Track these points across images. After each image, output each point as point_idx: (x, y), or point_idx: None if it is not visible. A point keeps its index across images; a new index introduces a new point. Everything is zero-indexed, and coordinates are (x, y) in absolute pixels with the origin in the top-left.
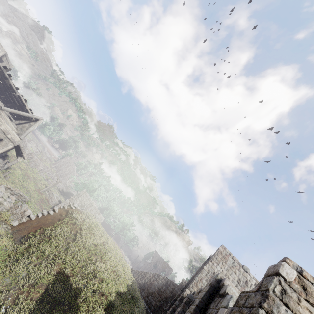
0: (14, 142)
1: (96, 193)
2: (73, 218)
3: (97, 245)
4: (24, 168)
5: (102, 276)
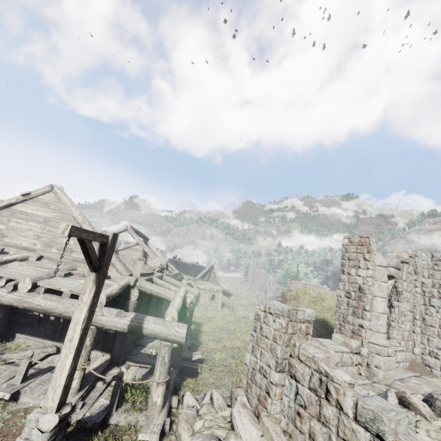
0: (219, 290)
1: (302, 274)
2: (290, 295)
3: (315, 296)
4: (237, 302)
5: (331, 306)
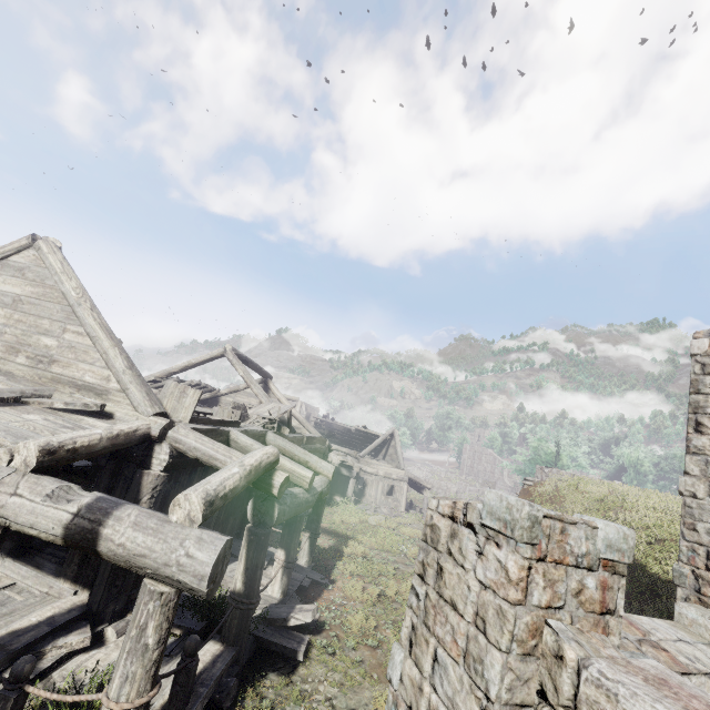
0: (403, 478)
1: (565, 458)
2: (542, 493)
3: (601, 499)
4: None
5: (644, 524)
